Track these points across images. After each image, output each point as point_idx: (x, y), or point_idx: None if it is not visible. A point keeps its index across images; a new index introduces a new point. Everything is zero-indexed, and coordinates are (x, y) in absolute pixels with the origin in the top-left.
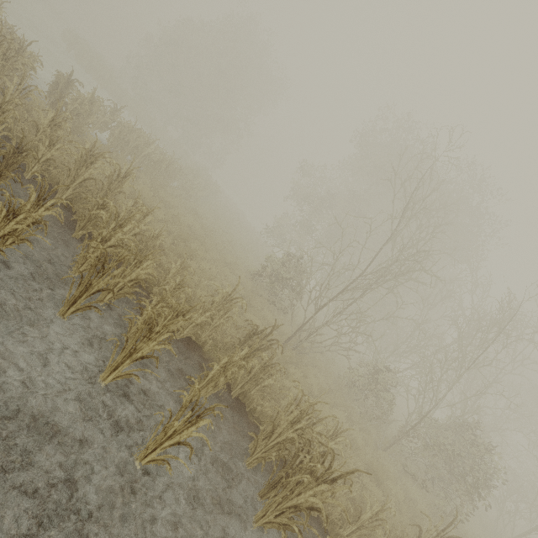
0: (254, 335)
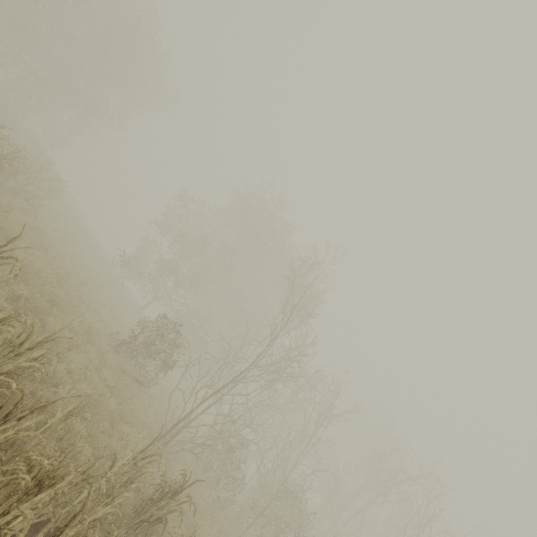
0: (162, 498)
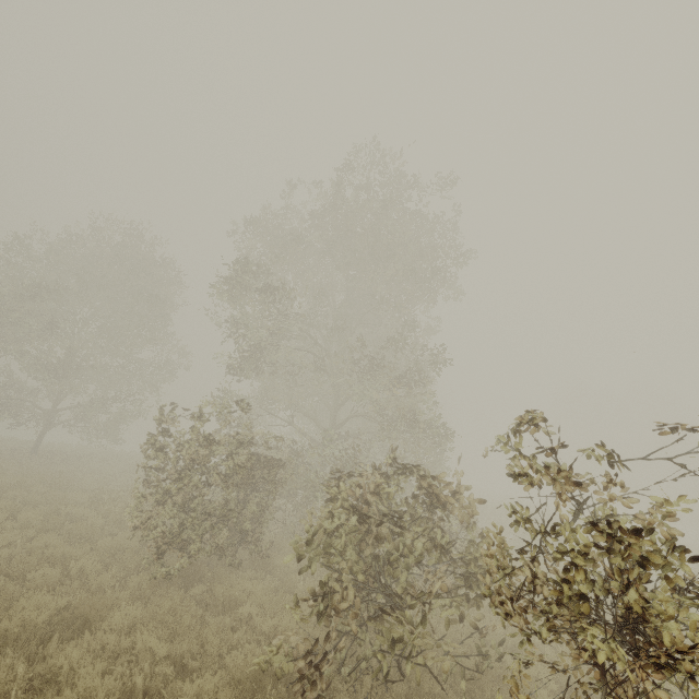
0: None
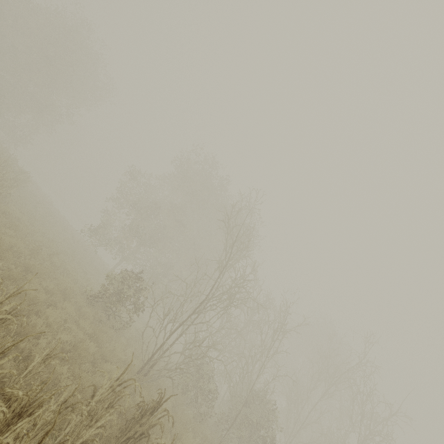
0: (142, 416)
